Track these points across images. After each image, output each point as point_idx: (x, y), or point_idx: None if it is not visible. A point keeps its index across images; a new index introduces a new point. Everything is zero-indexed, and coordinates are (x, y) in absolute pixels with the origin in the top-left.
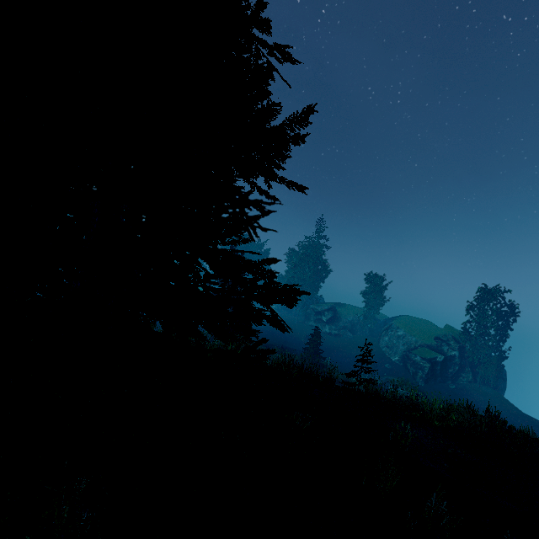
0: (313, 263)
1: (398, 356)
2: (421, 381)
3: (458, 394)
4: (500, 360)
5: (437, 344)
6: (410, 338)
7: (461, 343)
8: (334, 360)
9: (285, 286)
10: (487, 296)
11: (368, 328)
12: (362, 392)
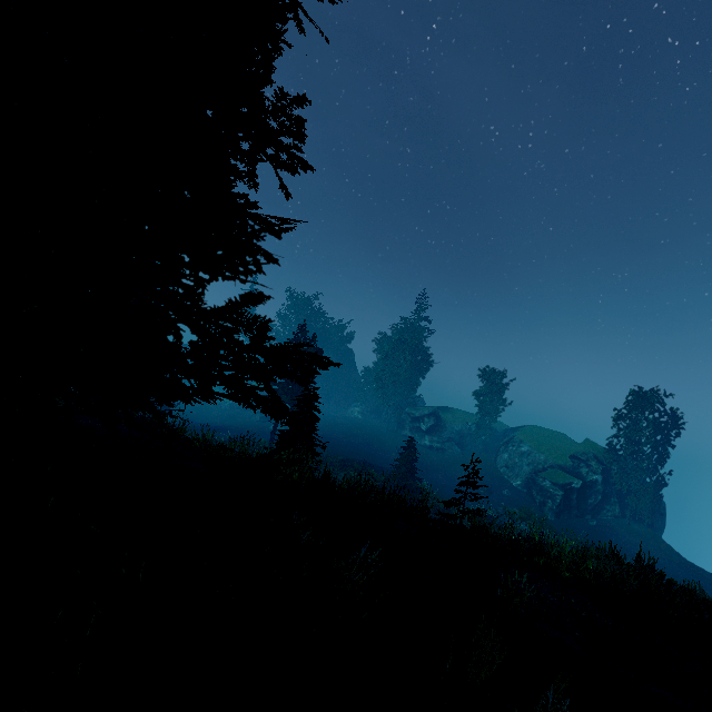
0: (411, 352)
1: (521, 480)
2: (551, 514)
3: (600, 533)
4: (658, 489)
5: (573, 464)
6: (537, 455)
7: (606, 464)
8: (435, 483)
9: (286, 346)
10: (641, 402)
11: (482, 440)
12: (465, 527)
